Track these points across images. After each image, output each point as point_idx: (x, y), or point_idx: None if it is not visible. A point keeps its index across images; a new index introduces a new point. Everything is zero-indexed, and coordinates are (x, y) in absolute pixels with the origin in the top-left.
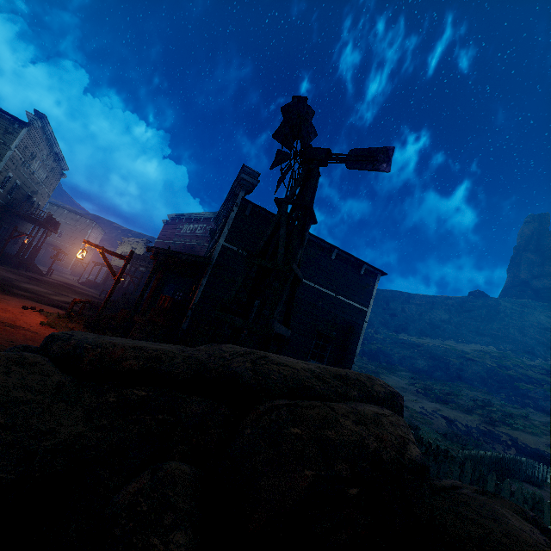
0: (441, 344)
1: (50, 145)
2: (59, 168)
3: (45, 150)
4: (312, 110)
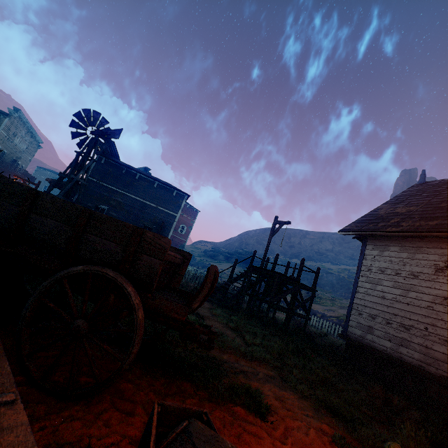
0: (316, 264)
1: (27, 127)
2: (36, 142)
3: (23, 130)
4: (100, 113)
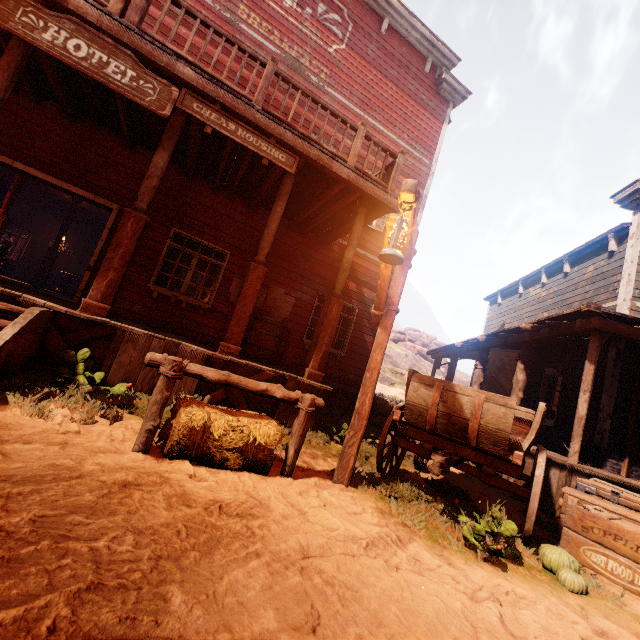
0: None
1: None
2: None
3: None
4: None
